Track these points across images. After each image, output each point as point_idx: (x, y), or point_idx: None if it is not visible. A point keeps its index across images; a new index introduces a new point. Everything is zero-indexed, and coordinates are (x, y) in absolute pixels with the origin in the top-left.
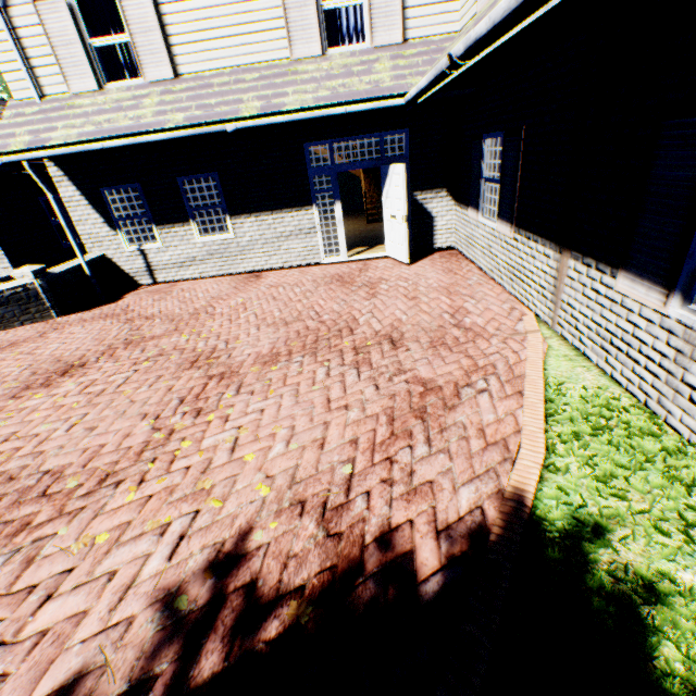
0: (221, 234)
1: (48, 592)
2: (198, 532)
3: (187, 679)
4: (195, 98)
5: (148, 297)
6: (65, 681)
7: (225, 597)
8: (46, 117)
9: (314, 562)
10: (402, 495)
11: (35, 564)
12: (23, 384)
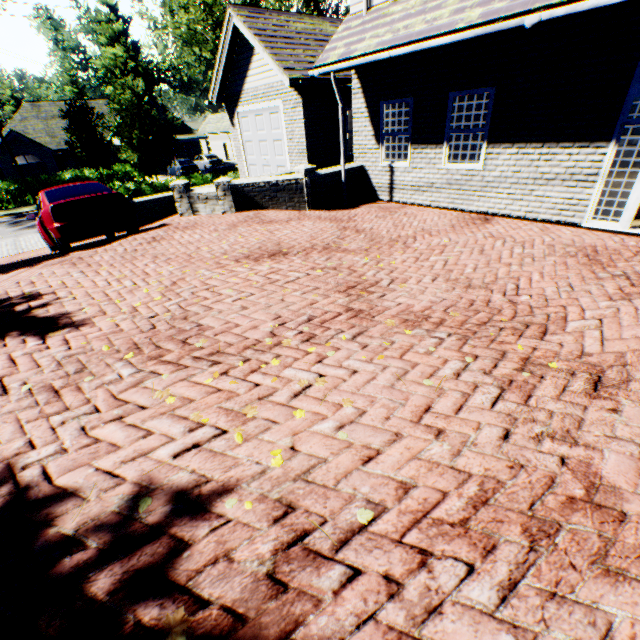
0: (470, 163)
1: (123, 414)
2: (207, 451)
3: (86, 575)
4: None
5: (374, 212)
6: (69, 488)
7: (162, 534)
8: (362, 29)
9: (233, 591)
10: (390, 629)
11: (137, 388)
12: (248, 253)
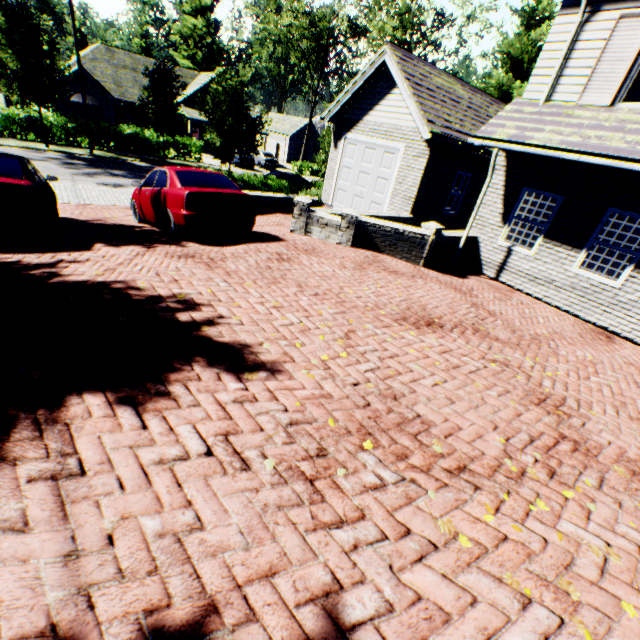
0: (600, 275)
1: (420, 550)
2: None
3: None
4: None
5: (488, 290)
6: None
7: None
8: (538, 119)
9: None
10: None
11: (410, 506)
12: (401, 313)
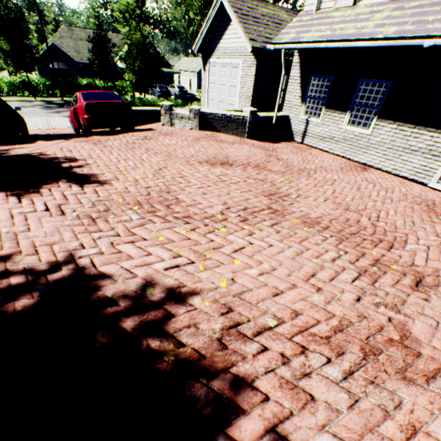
0: (362, 128)
1: (134, 240)
2: (183, 270)
3: (120, 318)
4: (417, 14)
5: (290, 148)
6: (107, 273)
7: (159, 307)
8: (310, 24)
9: (199, 342)
10: (282, 377)
11: (141, 227)
12: (207, 159)
